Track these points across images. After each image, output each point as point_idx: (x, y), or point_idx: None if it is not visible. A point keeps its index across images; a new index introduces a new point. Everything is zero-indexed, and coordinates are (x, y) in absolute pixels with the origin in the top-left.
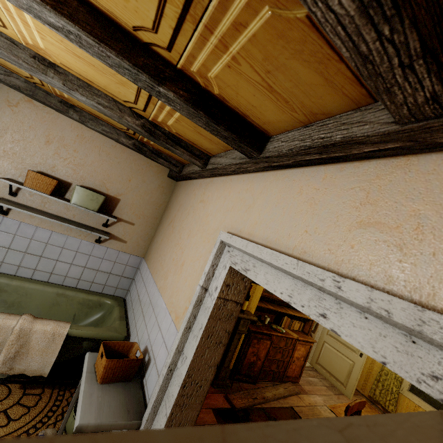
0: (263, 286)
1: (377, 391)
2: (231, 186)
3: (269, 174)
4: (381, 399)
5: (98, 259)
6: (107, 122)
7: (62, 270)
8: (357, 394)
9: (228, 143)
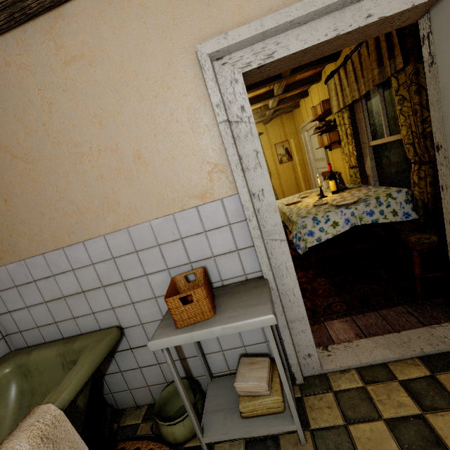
0: (304, 48)
1: None
2: None
3: None
4: None
5: None
6: None
7: None
8: None
9: None
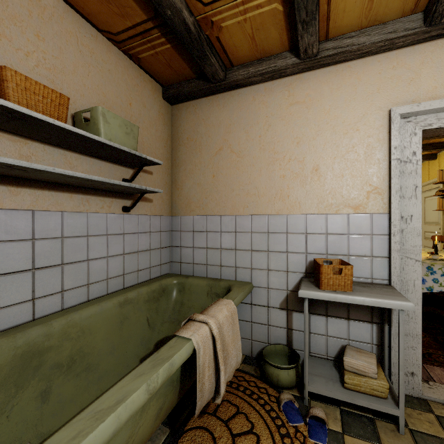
0: None
1: None
2: (356, 72)
3: (424, 45)
4: None
5: (133, 236)
6: None
7: (100, 273)
8: None
9: (442, 3)
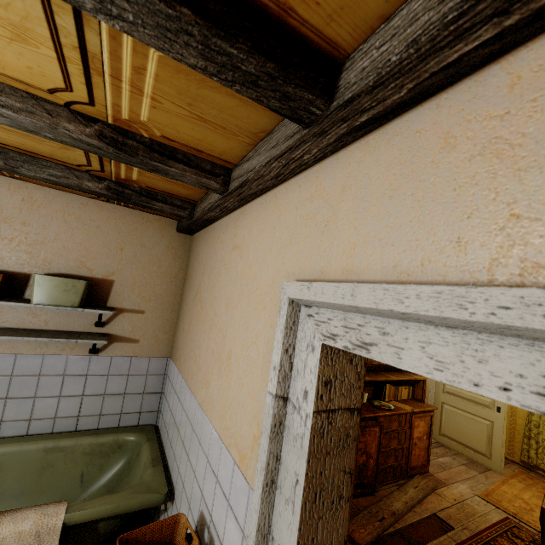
0: (430, 377)
1: (532, 452)
2: (278, 205)
3: (350, 150)
4: (540, 462)
5: (101, 378)
6: (54, 160)
7: (47, 411)
8: (506, 463)
9: (260, 99)
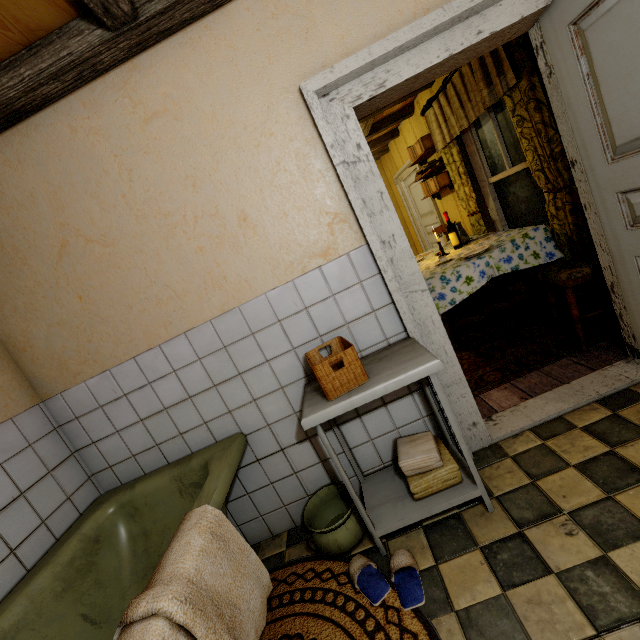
0: (417, 73)
1: None
2: (223, 35)
3: None
4: None
5: None
6: None
7: None
8: None
9: None
